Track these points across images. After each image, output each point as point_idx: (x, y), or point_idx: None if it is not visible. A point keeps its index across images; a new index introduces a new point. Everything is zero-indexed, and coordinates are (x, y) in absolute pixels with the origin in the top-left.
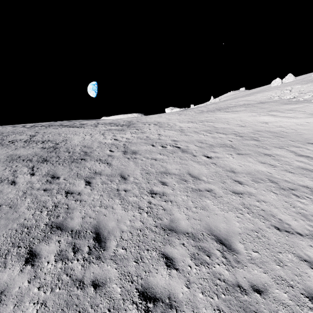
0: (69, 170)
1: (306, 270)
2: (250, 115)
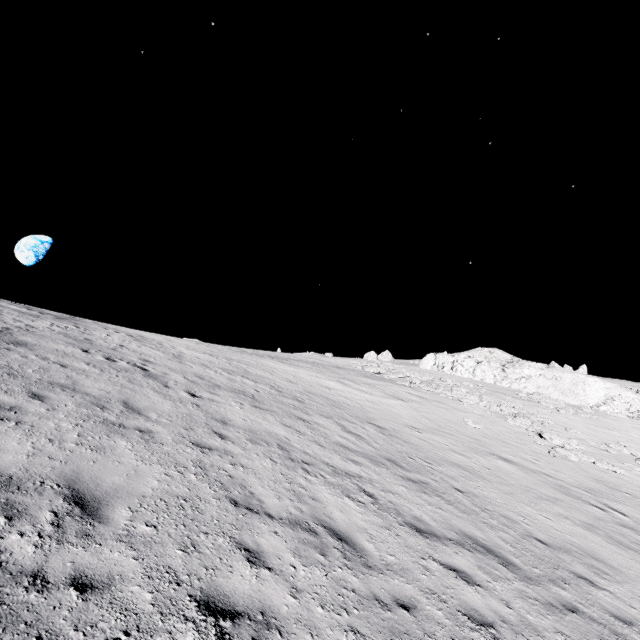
0: None
1: (236, 562)
2: (313, 374)
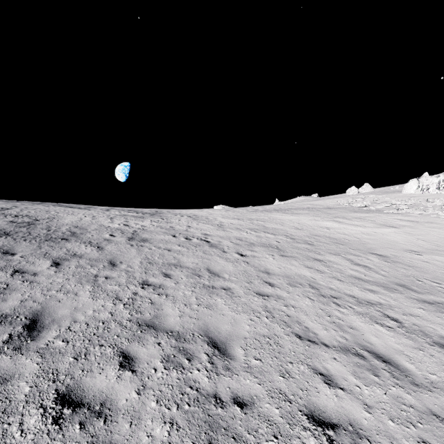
0: (36, 248)
1: (318, 384)
2: (311, 218)
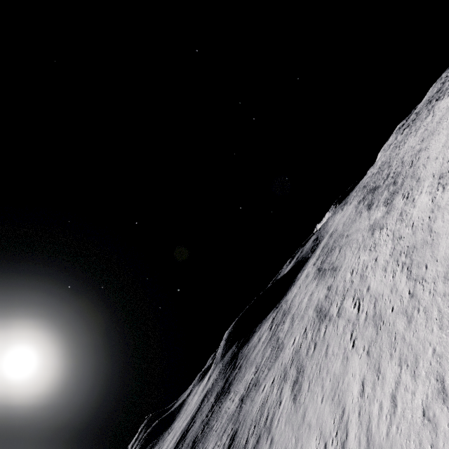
0: (316, 332)
1: None
2: None
